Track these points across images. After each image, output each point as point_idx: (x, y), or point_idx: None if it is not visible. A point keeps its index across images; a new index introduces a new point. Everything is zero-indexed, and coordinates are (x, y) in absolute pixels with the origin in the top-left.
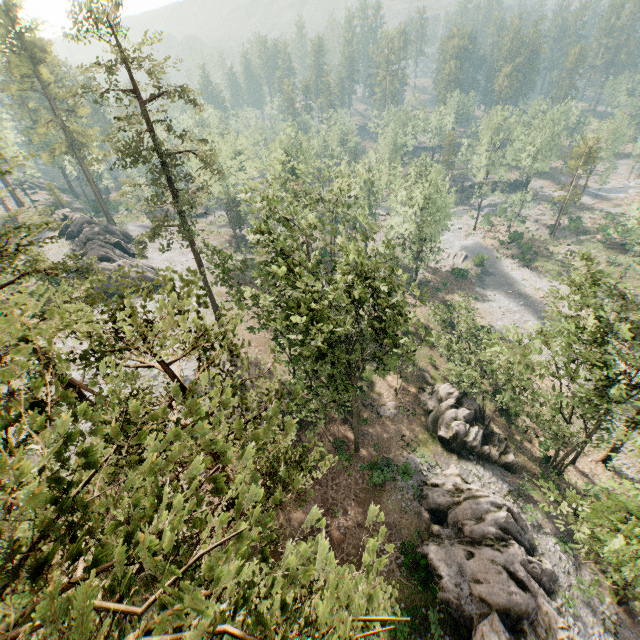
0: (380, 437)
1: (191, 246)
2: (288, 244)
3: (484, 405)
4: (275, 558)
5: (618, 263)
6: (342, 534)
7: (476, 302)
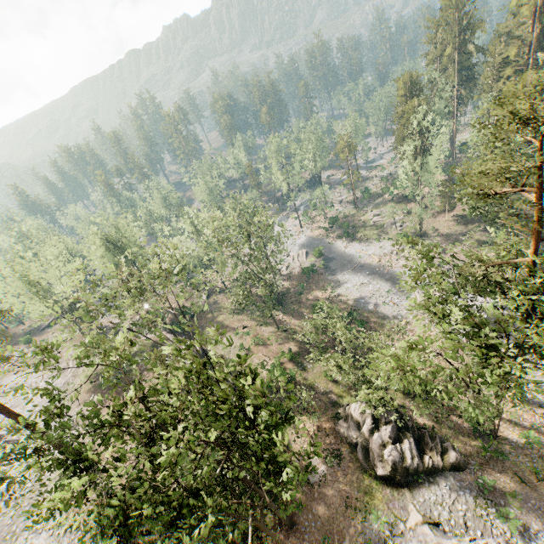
0: (324, 519)
1: (2, 413)
2: (90, 401)
3: (395, 397)
4: None
5: (413, 213)
6: None
7: (334, 290)
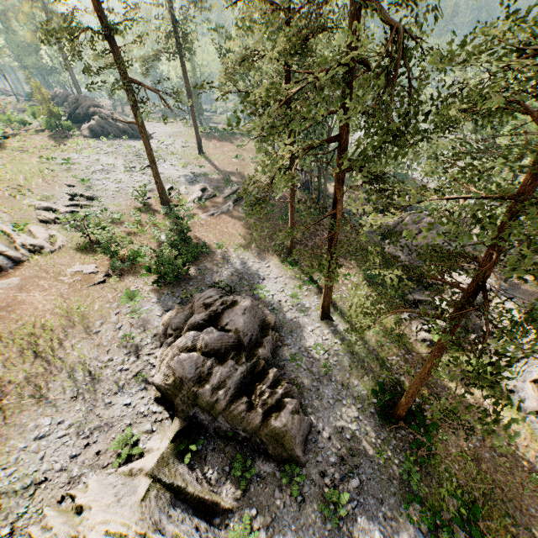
0: None
1: (183, 75)
2: None
3: None
4: (292, 212)
5: None
6: (323, 243)
7: None
